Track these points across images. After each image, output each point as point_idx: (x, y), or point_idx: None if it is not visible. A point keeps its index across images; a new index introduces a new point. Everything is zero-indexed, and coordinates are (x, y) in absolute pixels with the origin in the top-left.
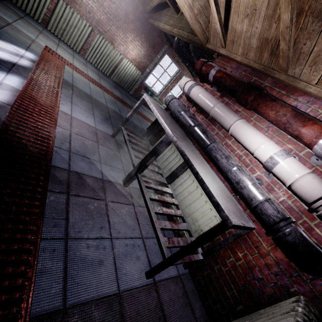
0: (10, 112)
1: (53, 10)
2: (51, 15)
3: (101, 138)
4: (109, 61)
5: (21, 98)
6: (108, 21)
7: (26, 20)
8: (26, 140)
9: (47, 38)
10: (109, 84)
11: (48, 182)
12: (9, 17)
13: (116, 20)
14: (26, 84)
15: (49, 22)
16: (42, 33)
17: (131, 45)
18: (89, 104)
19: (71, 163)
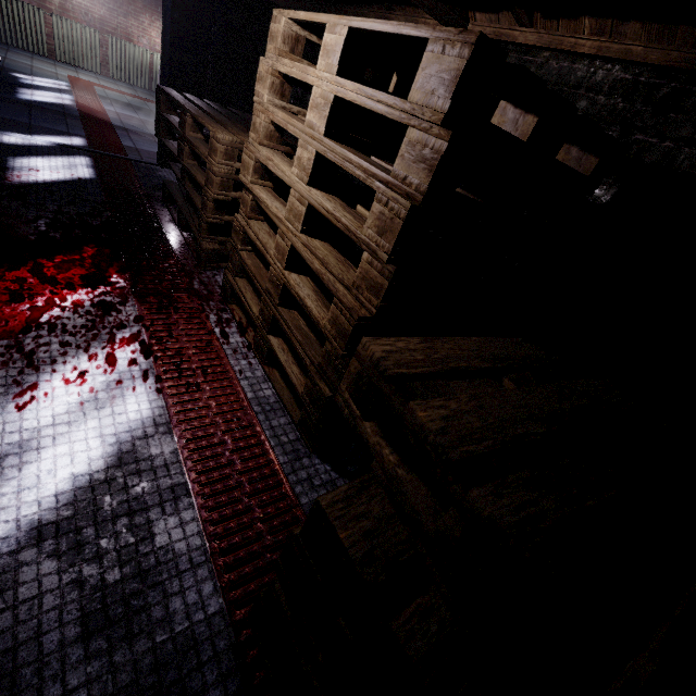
0: (78, 108)
1: (52, 34)
2: (53, 41)
3: (147, 123)
4: (139, 67)
5: (78, 104)
6: (111, 13)
7: (37, 59)
8: (94, 117)
9: (64, 69)
10: (153, 97)
11: (114, 128)
12: (27, 61)
13: (120, 7)
14: (76, 98)
15: (55, 50)
16: (57, 66)
17: (152, 31)
18: (130, 108)
19: (125, 127)
